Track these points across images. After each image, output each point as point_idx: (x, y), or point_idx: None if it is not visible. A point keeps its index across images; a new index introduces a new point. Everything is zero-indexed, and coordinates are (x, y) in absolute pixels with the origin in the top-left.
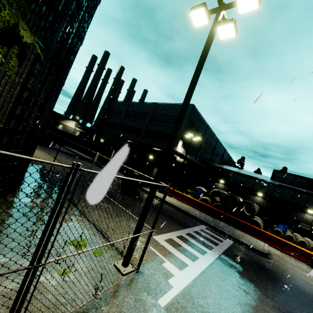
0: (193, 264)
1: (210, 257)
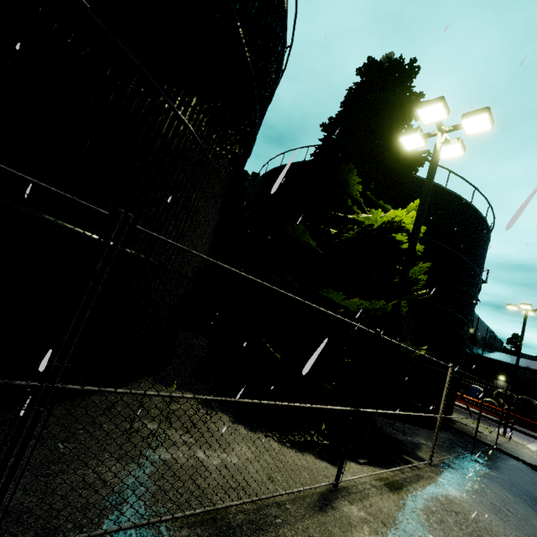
0: (530, 445)
1: (536, 445)
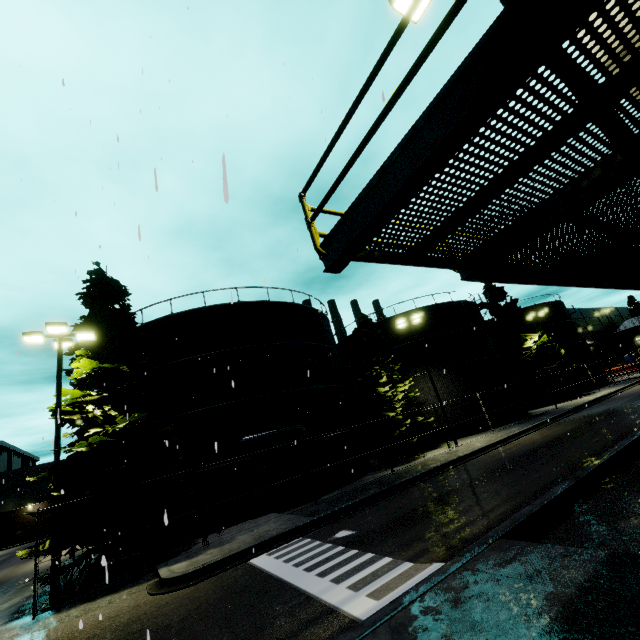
0: None
1: None
